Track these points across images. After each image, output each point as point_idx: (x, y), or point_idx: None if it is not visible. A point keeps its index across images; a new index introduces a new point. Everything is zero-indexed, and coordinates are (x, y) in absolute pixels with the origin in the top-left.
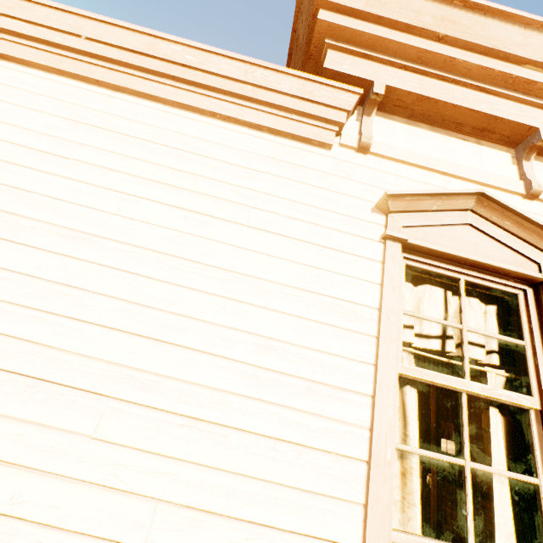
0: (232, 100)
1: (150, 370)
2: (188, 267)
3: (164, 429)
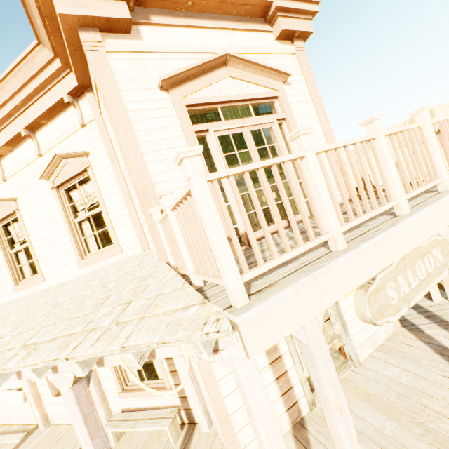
0: None
1: None
2: None
3: None
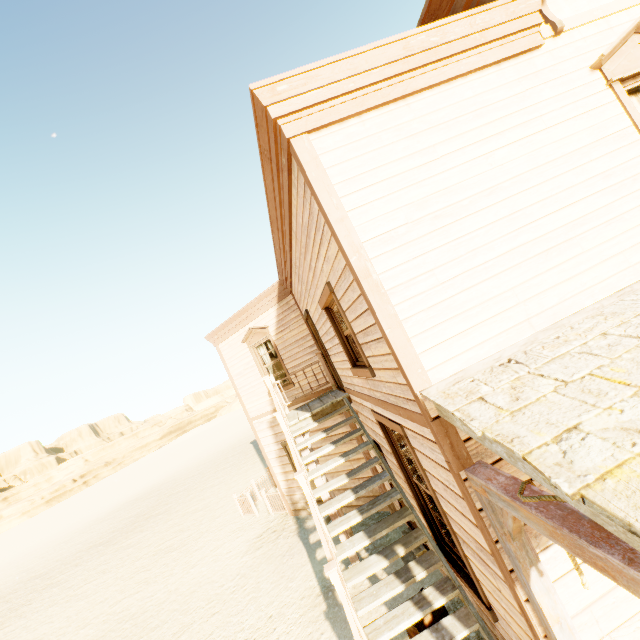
0: (474, 53)
1: (577, 218)
2: (547, 168)
3: (602, 232)
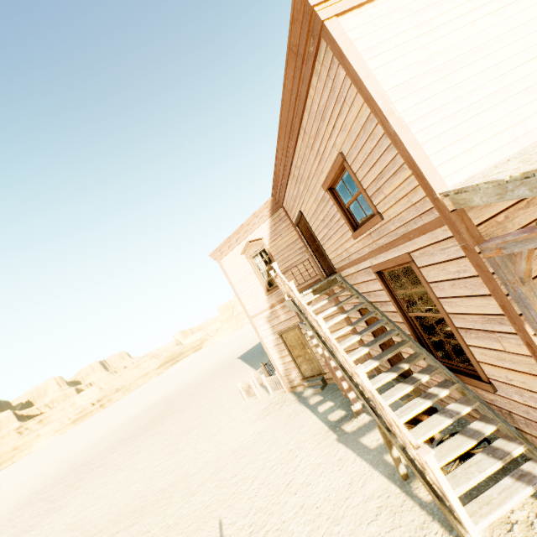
0: None
1: None
2: (519, 29)
3: None
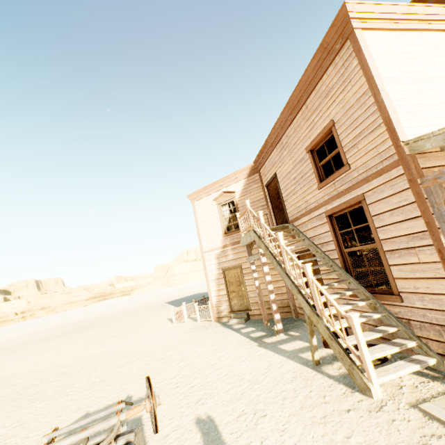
0: (435, 23)
1: None
2: None
3: None
